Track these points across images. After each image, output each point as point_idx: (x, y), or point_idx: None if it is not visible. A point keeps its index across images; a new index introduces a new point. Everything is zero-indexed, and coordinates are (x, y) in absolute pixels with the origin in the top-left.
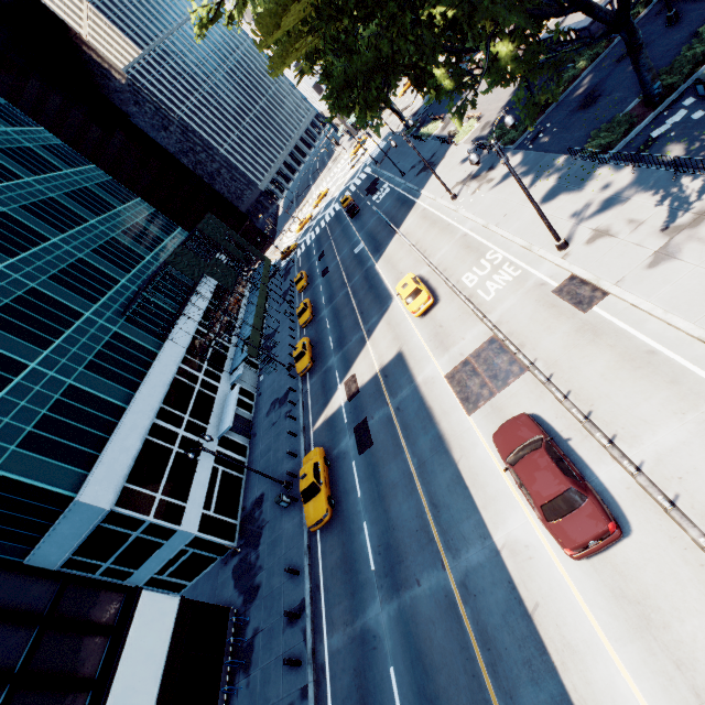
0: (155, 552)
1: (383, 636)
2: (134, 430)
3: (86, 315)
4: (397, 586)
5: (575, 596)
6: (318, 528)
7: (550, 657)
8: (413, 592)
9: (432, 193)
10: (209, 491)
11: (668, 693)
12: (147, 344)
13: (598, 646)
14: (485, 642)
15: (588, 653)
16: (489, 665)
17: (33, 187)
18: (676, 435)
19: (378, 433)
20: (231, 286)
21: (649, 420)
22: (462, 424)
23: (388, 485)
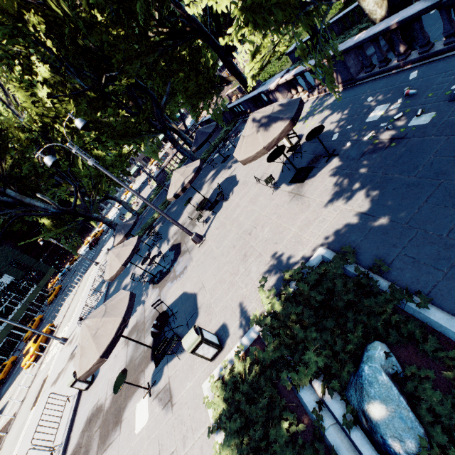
0: None
1: None
2: None
3: None
4: None
5: None
6: None
7: None
8: None
9: (102, 252)
10: None
11: None
12: None
13: None
14: None
15: None
16: None
17: None
18: None
19: None
20: None
21: None
22: None
23: None
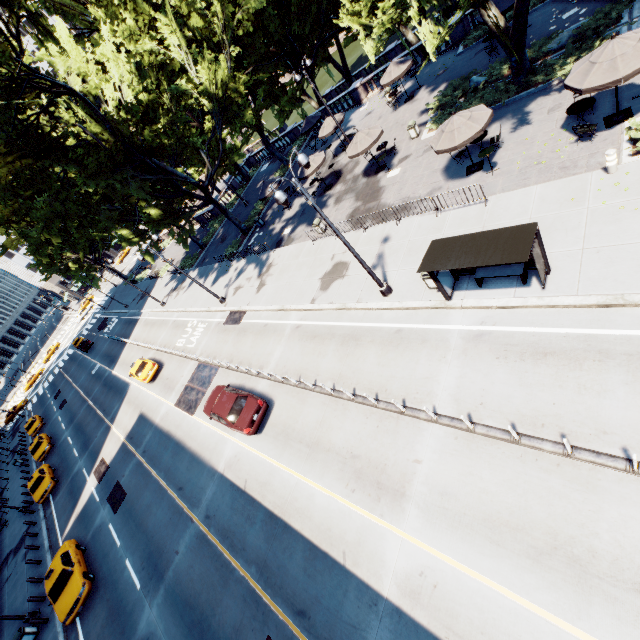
0: None
1: (156, 627)
2: None
3: None
4: (161, 575)
5: (261, 456)
6: (76, 612)
7: (257, 500)
8: (174, 563)
9: (149, 308)
10: None
11: (300, 457)
12: None
13: (274, 468)
14: (225, 536)
15: (271, 477)
16: (230, 547)
17: None
18: (280, 351)
19: (130, 482)
20: None
21: (271, 352)
22: (190, 424)
23: (144, 510)
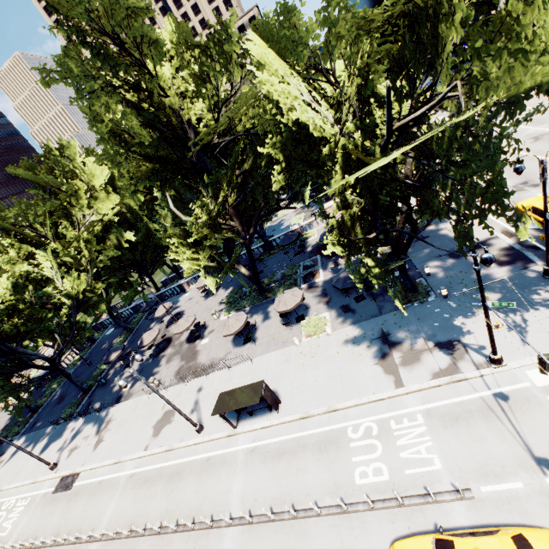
0: None
1: None
2: None
3: None
4: None
5: None
6: None
7: None
8: None
9: None
10: None
11: None
12: None
13: None
14: None
15: None
16: None
17: None
18: (114, 504)
19: None
20: None
21: (104, 509)
22: None
23: None
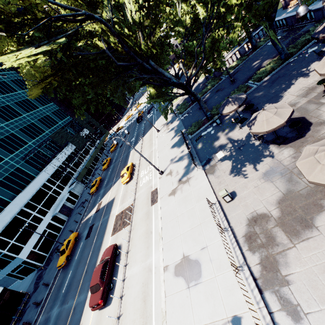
0: (9, 264)
1: (51, 321)
2: (10, 212)
3: (5, 159)
4: (63, 302)
5: (89, 324)
6: (60, 268)
7: None
8: (65, 306)
9: (157, 125)
10: (39, 240)
11: None
12: (31, 172)
13: None
14: None
15: None
16: None
17: (0, 100)
18: (137, 270)
19: (93, 232)
20: (81, 147)
21: (136, 260)
22: (108, 239)
23: (83, 257)
